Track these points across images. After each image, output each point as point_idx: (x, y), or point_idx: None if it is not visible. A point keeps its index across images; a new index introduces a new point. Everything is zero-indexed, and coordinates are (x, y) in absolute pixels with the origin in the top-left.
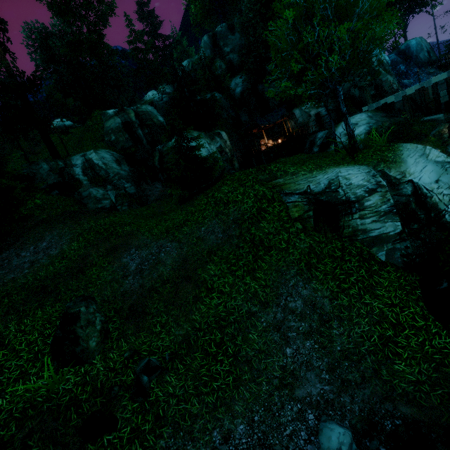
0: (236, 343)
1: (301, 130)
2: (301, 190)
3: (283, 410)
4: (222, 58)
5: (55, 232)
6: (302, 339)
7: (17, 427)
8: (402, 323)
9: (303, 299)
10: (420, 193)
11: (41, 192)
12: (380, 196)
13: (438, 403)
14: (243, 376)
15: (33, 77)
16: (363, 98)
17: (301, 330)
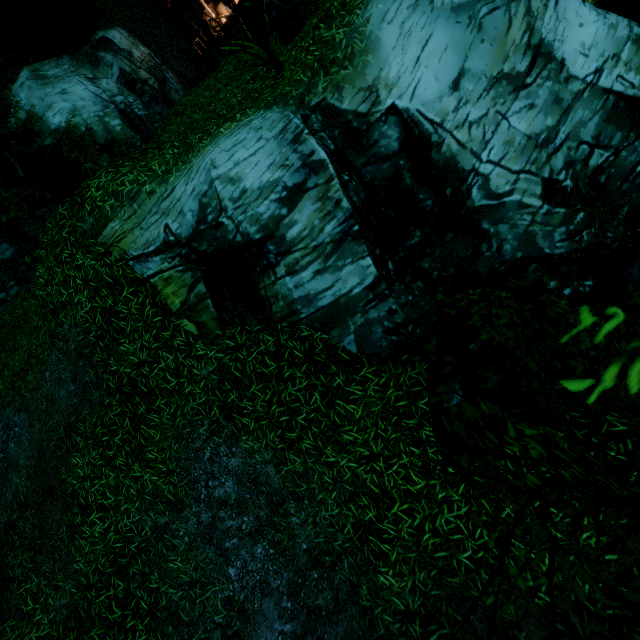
0: (151, 588)
1: None
2: (156, 241)
3: None
4: None
5: None
6: (249, 545)
7: None
8: (389, 492)
9: (235, 477)
10: (420, 135)
11: None
12: (315, 201)
13: None
14: None
15: None
16: None
17: (245, 529)
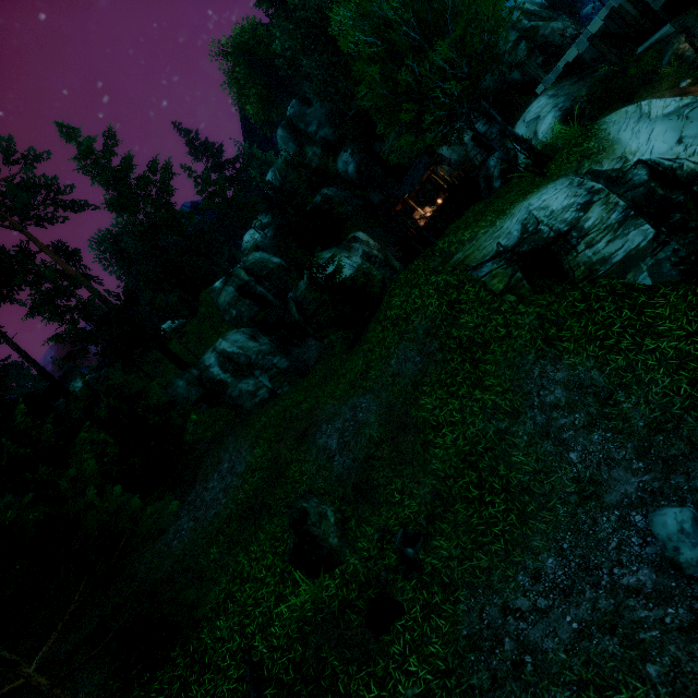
0: (500, 475)
1: (462, 170)
2: (490, 253)
3: (598, 525)
4: (311, 142)
5: (230, 447)
6: (585, 434)
7: (302, 646)
8: None
9: (562, 385)
10: (662, 169)
11: (194, 411)
12: (601, 206)
13: None
14: (527, 508)
15: (128, 292)
16: (530, 75)
17: (578, 424)
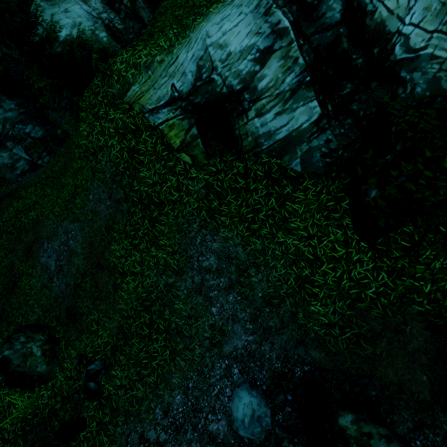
0: (165, 318)
1: None
2: (165, 97)
3: (213, 370)
4: None
5: None
6: (225, 295)
7: (23, 442)
8: (320, 258)
9: (215, 254)
10: (358, 6)
11: None
12: (280, 59)
13: (344, 348)
14: (178, 347)
15: None
16: None
17: (222, 286)
